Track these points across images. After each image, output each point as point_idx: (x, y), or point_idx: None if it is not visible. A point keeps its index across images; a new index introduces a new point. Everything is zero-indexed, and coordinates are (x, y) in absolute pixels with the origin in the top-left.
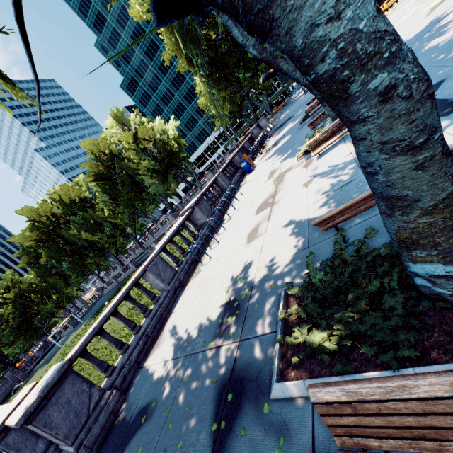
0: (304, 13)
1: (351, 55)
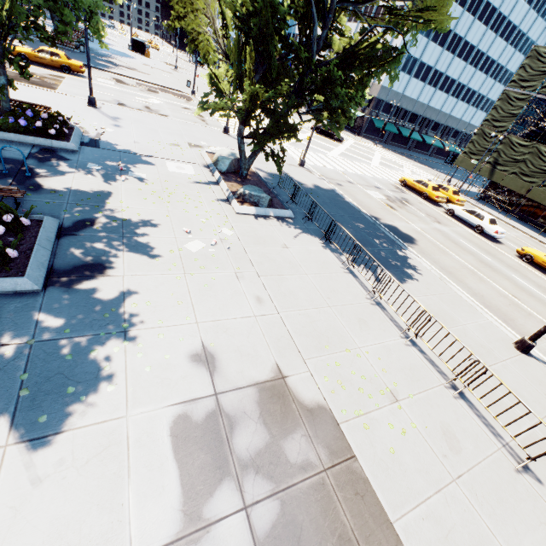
0: None
1: None
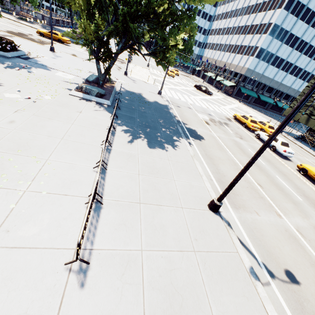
0: None
1: None
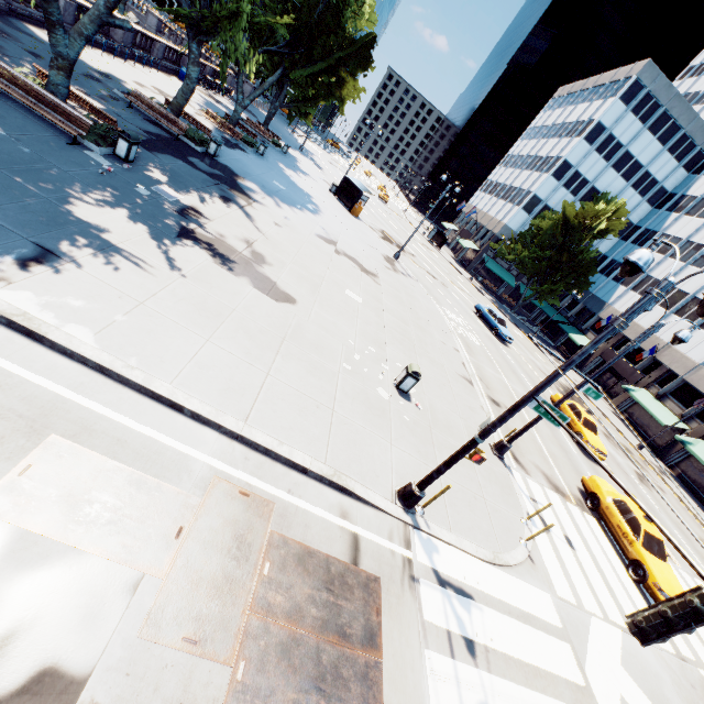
0: (191, 66)
1: (189, 76)
